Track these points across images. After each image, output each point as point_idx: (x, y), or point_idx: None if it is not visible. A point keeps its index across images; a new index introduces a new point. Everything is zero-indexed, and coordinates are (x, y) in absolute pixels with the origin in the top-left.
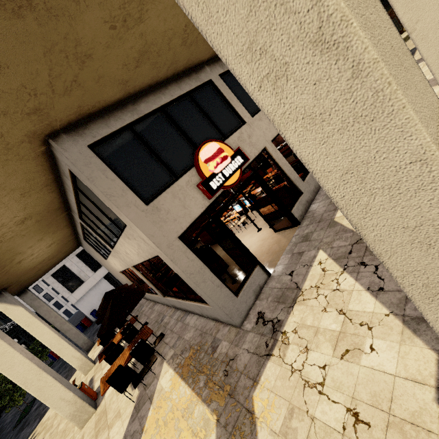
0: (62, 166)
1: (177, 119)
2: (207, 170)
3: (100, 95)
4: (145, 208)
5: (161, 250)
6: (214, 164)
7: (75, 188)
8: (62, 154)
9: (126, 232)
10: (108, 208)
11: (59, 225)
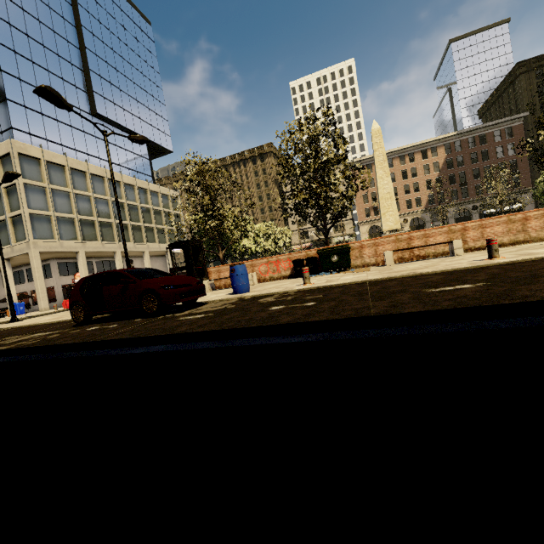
0: (49, 262)
1: (78, 265)
2: (77, 277)
3: (66, 257)
4: (59, 277)
5: (57, 285)
6: (79, 277)
7: (44, 265)
8: (53, 262)
9: (50, 279)
10: (50, 273)
11: (14, 266)
